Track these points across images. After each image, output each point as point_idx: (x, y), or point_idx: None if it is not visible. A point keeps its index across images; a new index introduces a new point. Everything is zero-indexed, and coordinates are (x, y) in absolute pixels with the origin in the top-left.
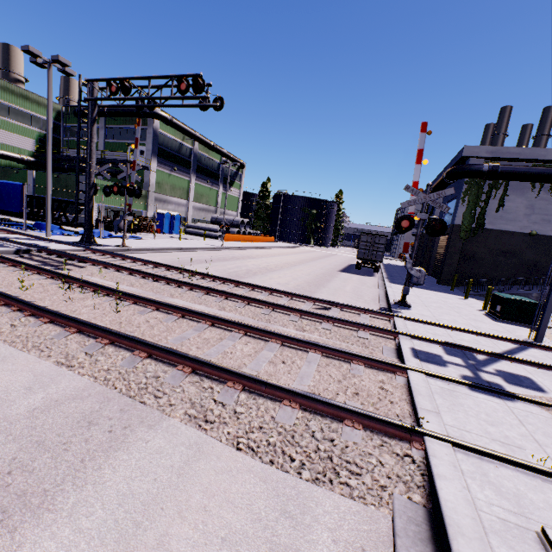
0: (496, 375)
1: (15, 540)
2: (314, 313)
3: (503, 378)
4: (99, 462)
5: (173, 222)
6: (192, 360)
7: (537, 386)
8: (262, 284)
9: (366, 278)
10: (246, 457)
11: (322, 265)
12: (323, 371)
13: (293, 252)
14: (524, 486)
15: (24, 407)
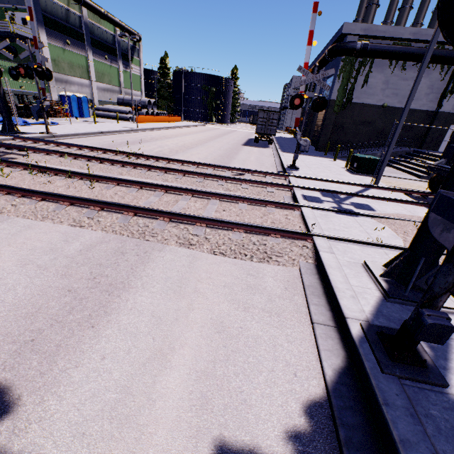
0: (350, 205)
1: (123, 299)
2: (235, 178)
3: (354, 206)
4: (142, 268)
5: (81, 105)
6: (168, 214)
7: (371, 209)
8: (187, 160)
9: (263, 149)
10: (221, 257)
11: (227, 141)
12: (250, 213)
13: (200, 130)
14: (359, 250)
15: (73, 250)
